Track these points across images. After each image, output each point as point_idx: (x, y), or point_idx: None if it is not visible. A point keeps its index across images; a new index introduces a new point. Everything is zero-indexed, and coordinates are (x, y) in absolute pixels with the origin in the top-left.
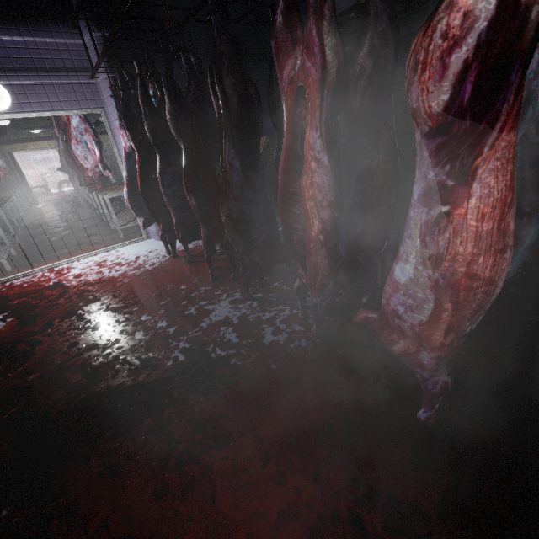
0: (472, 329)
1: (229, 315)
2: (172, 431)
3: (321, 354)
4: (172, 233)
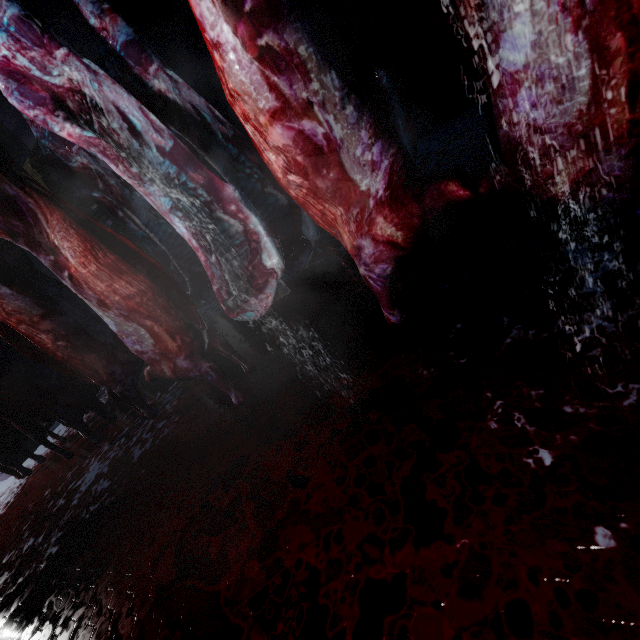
0: (189, 324)
1: (99, 471)
2: (54, 610)
3: (180, 426)
4: (2, 454)
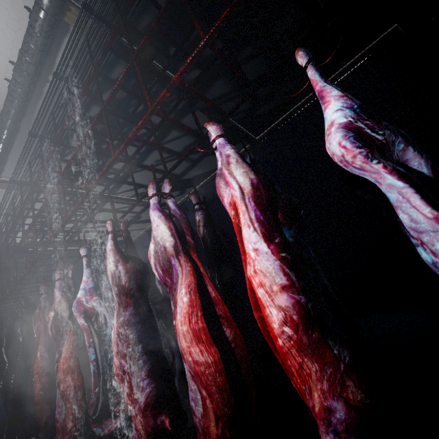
0: (88, 414)
1: None
2: None
3: None
4: None
